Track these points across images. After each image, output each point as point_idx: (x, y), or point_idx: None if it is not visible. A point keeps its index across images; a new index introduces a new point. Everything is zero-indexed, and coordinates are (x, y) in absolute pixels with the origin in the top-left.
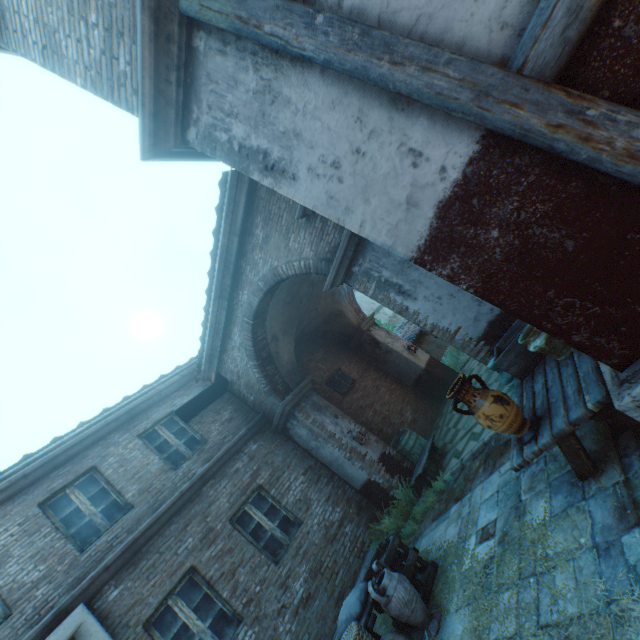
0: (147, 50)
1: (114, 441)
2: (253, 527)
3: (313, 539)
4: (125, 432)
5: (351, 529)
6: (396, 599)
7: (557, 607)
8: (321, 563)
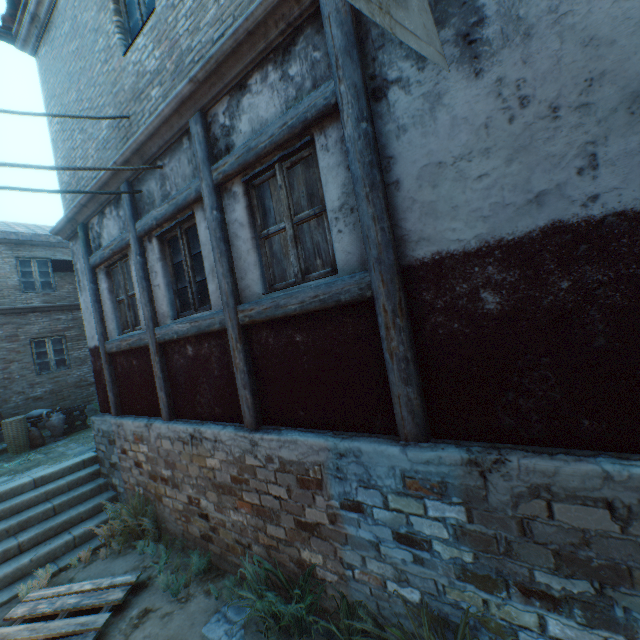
0: (64, 222)
1: None
2: (42, 351)
3: (69, 379)
4: (10, 249)
5: (94, 390)
6: (52, 422)
7: (70, 451)
8: (62, 391)
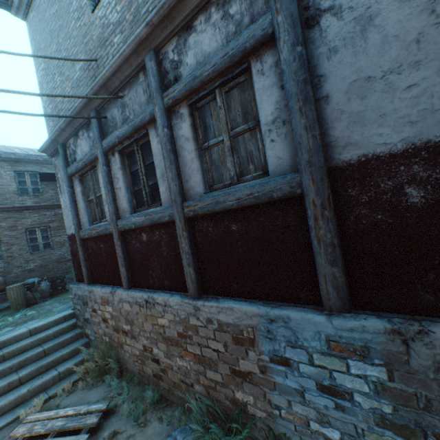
0: (48, 143)
1: (2, 165)
2: (34, 237)
3: (53, 257)
4: (10, 165)
5: (70, 265)
6: (41, 288)
7: (55, 309)
8: (48, 265)
